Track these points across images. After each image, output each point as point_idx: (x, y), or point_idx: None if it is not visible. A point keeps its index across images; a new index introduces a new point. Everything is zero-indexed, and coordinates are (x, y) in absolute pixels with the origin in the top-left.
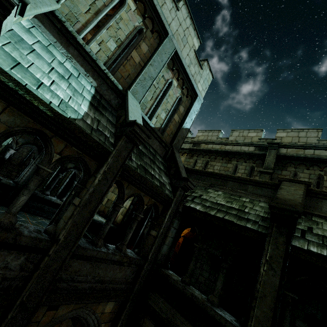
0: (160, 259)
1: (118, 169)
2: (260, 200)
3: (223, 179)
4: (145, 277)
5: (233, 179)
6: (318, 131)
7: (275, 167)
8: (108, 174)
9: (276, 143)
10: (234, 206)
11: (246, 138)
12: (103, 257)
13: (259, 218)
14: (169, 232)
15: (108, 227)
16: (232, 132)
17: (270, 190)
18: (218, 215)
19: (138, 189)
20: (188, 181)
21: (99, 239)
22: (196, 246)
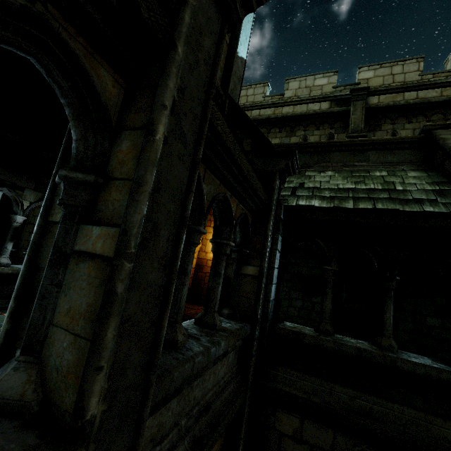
0: (270, 310)
1: (201, 105)
2: (403, 169)
3: (322, 151)
4: (256, 350)
5: (340, 147)
6: (418, 61)
7: (364, 128)
8: (182, 117)
9: (365, 89)
10: (374, 186)
11: (313, 90)
12: (204, 365)
13: (431, 194)
14: (274, 261)
15: (185, 291)
16: (288, 82)
17: (408, 151)
18: (363, 206)
19: (222, 183)
20: (293, 154)
21: (174, 327)
22: (329, 269)
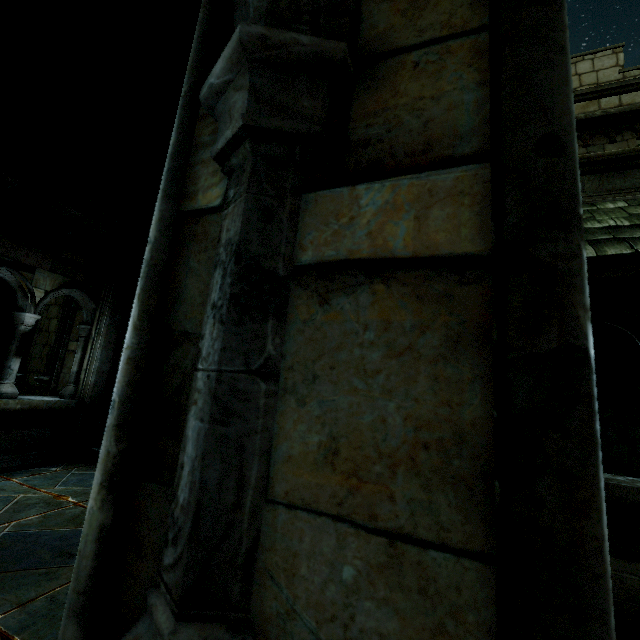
0: None
1: None
2: None
3: None
4: None
5: None
6: (615, 52)
7: None
8: None
9: None
10: (614, 222)
11: None
12: None
13: None
14: None
15: None
16: None
17: None
18: (615, 251)
19: None
20: None
21: None
22: None
